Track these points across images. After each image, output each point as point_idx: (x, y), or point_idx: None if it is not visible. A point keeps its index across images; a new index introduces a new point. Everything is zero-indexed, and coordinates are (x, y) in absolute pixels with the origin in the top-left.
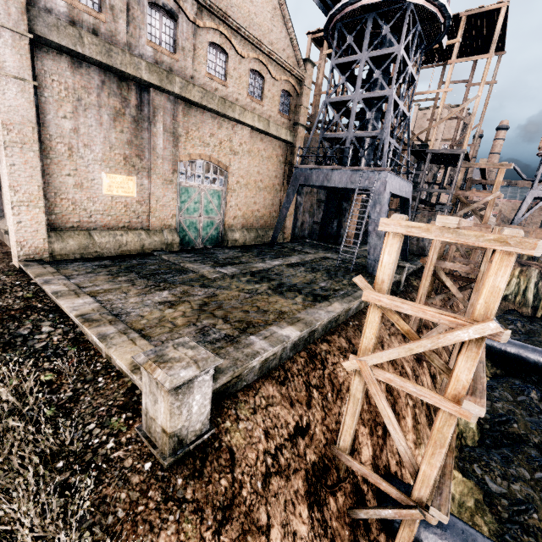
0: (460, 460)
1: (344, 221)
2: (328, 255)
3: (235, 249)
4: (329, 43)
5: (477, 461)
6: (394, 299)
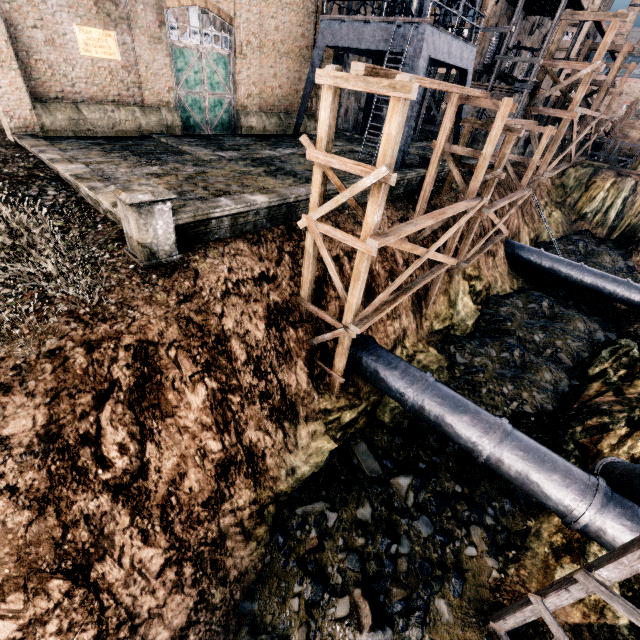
0: (441, 343)
1: None
2: (358, 148)
3: (248, 137)
4: None
5: (455, 344)
6: (326, 155)
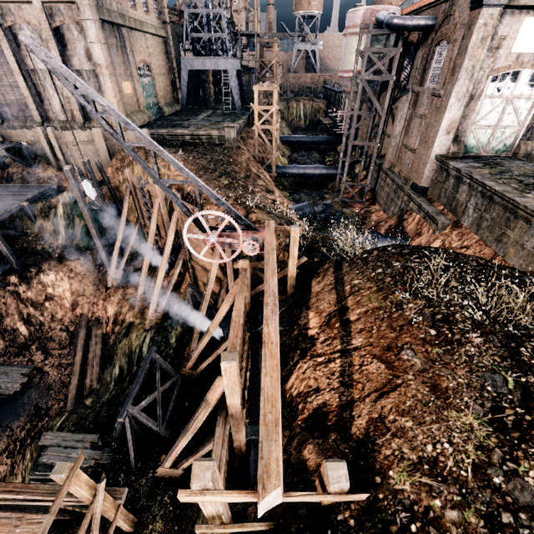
0: None
1: (206, 89)
2: (214, 111)
3: (171, 116)
4: None
5: None
6: (259, 107)
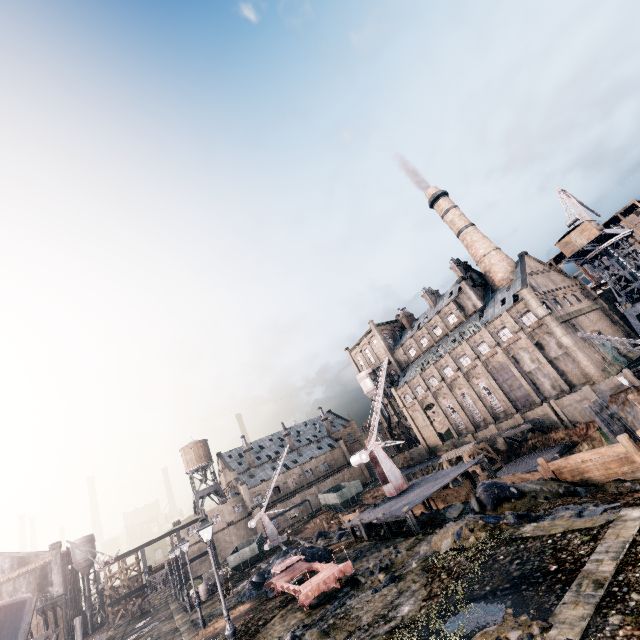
0: None
1: None
2: None
3: None
4: (581, 266)
5: None
6: None
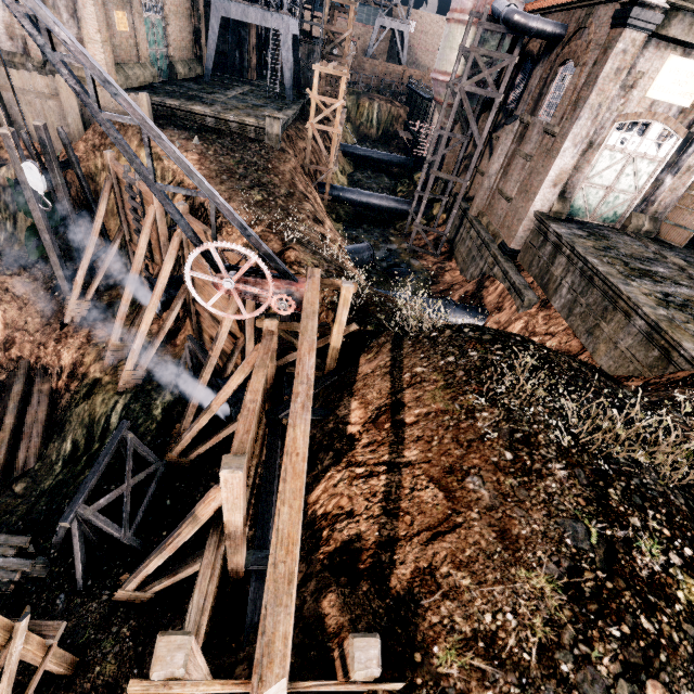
0: None
1: (245, 52)
2: (253, 88)
3: (188, 82)
4: None
5: None
6: (319, 96)
